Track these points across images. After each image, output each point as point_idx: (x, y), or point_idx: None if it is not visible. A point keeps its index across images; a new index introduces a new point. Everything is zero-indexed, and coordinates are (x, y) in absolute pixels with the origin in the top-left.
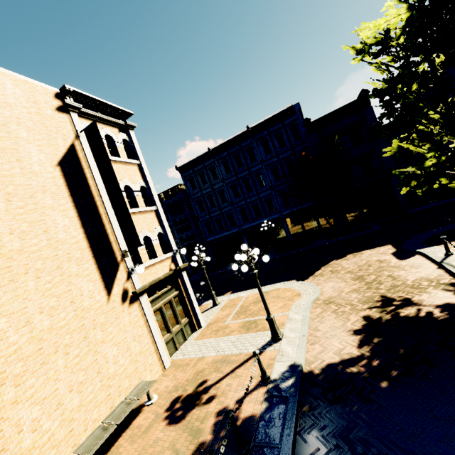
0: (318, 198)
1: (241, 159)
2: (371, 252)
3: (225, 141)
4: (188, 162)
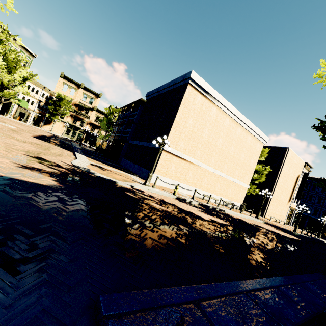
0: None
1: None
2: None
3: None
4: None
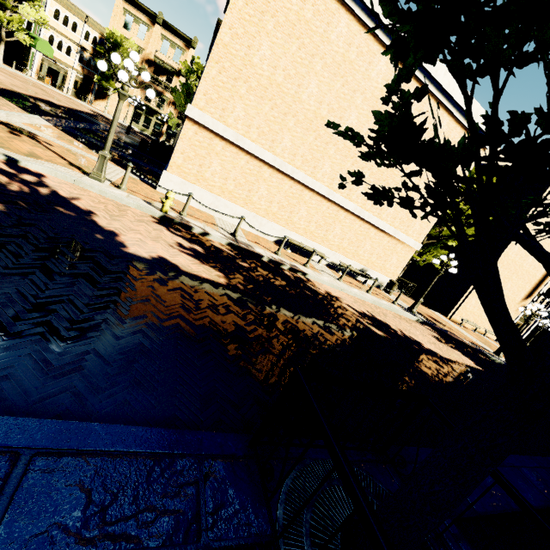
0: None
1: None
2: None
3: None
4: None
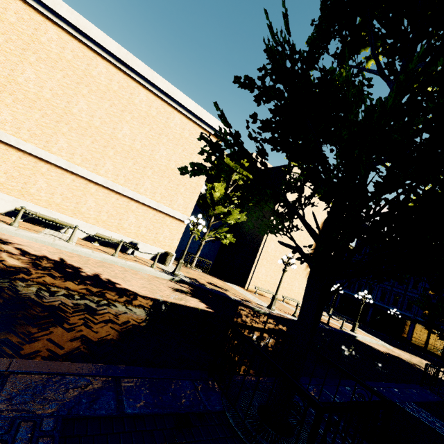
0: None
1: None
2: None
3: None
4: None
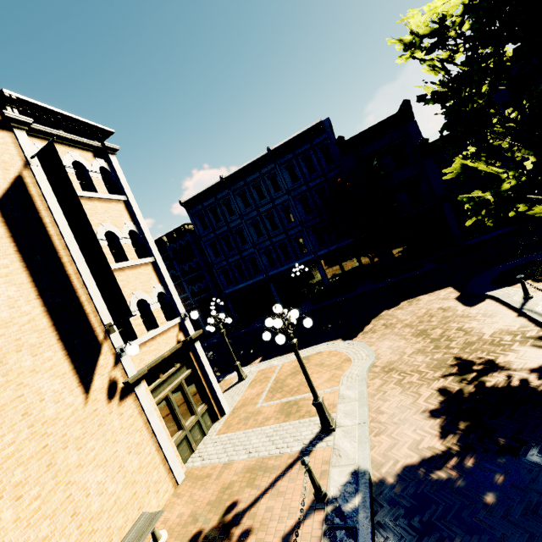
0: (360, 234)
1: (262, 189)
2: (429, 297)
3: (240, 167)
4: (195, 195)
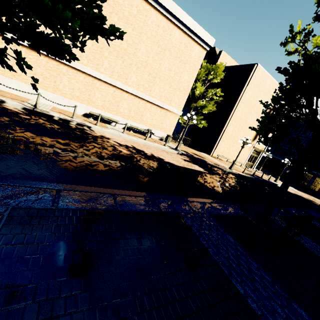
0: None
1: None
2: None
3: None
4: None
